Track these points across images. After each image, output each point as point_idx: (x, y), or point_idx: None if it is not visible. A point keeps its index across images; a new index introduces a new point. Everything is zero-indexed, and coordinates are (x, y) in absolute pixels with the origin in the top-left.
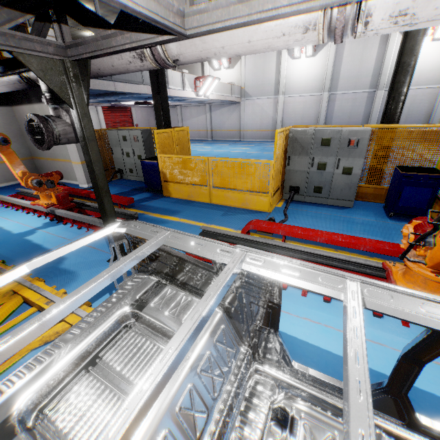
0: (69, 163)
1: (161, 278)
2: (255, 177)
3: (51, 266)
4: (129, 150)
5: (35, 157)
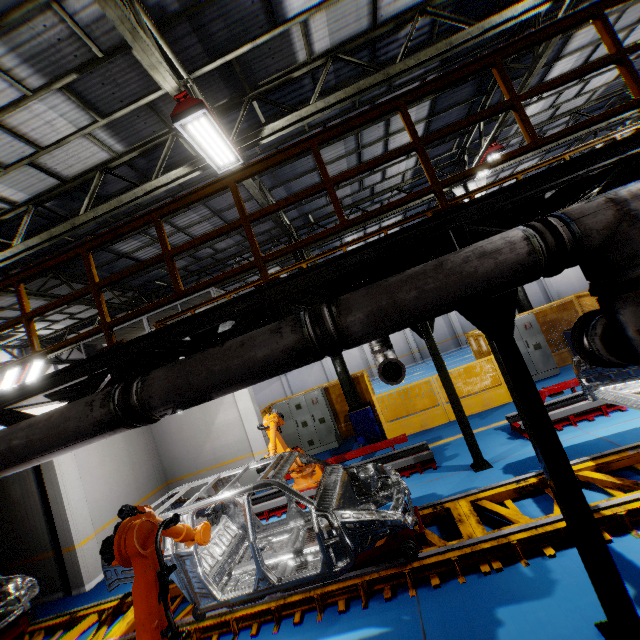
0: (242, 460)
1: (606, 386)
2: (483, 375)
3: (437, 499)
4: (306, 418)
5: (173, 479)
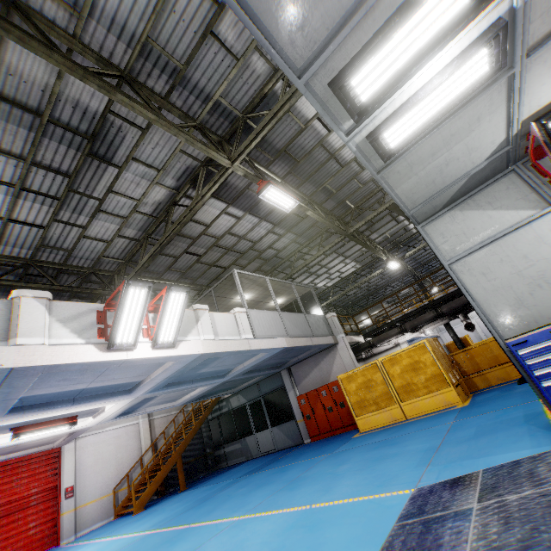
0: None
1: None
2: None
3: None
4: None
5: None
